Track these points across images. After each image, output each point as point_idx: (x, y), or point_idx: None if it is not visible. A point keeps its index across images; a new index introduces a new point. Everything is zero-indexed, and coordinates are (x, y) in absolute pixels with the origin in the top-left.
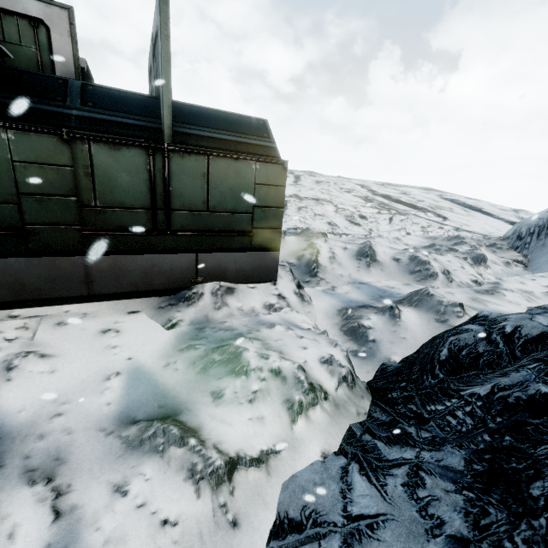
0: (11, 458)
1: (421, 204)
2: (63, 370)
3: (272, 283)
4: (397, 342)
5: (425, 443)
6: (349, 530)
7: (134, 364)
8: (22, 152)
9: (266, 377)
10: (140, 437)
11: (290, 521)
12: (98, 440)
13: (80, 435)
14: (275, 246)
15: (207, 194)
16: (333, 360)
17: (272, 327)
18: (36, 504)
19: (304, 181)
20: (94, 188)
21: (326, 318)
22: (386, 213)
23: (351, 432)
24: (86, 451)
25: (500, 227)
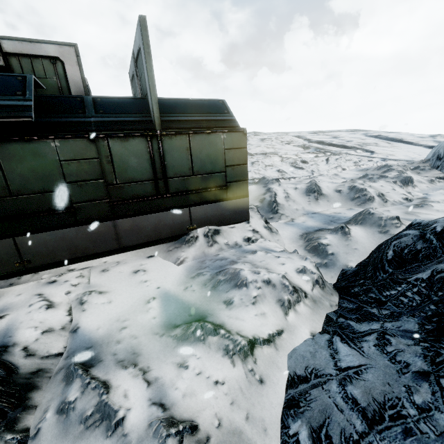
0: (105, 356)
1: (350, 143)
2: (116, 300)
3: (246, 222)
4: (351, 253)
5: (386, 317)
6: (342, 377)
7: (163, 291)
8: (65, 154)
9: (261, 286)
10: (186, 333)
11: (298, 376)
12: (156, 340)
13: (142, 338)
14: (244, 194)
15: (191, 163)
16: (306, 270)
17: (255, 253)
18: (133, 378)
19: (251, 140)
20: (114, 171)
21: (292, 242)
22: (322, 156)
23: (329, 318)
24: (150, 347)
25: (421, 152)
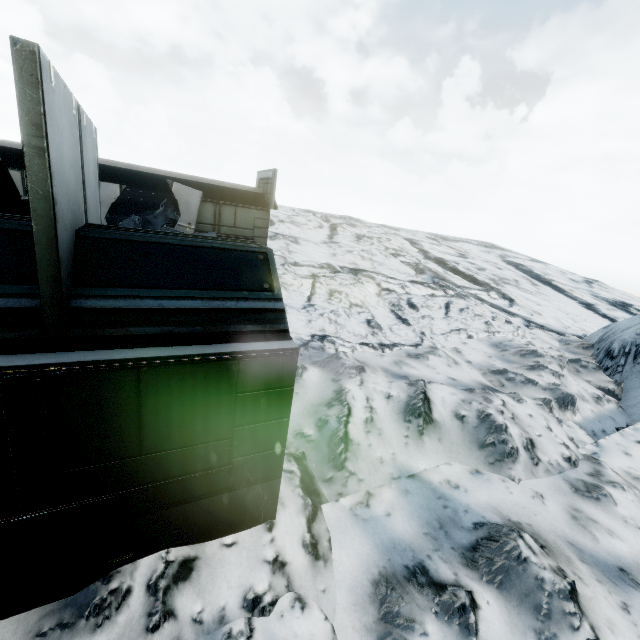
0: None
1: (483, 275)
2: None
3: (267, 527)
4: None
5: None
6: None
7: None
8: None
9: None
10: None
11: None
12: None
13: None
14: (273, 472)
15: (138, 429)
16: None
17: None
18: None
19: (341, 235)
20: None
21: (352, 606)
22: (441, 295)
23: None
24: None
25: (575, 314)
